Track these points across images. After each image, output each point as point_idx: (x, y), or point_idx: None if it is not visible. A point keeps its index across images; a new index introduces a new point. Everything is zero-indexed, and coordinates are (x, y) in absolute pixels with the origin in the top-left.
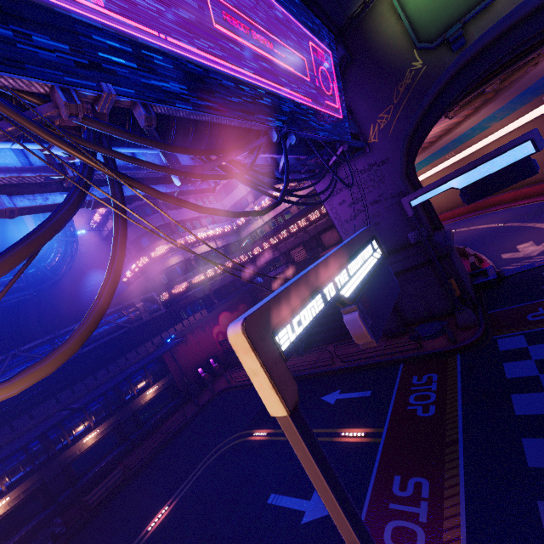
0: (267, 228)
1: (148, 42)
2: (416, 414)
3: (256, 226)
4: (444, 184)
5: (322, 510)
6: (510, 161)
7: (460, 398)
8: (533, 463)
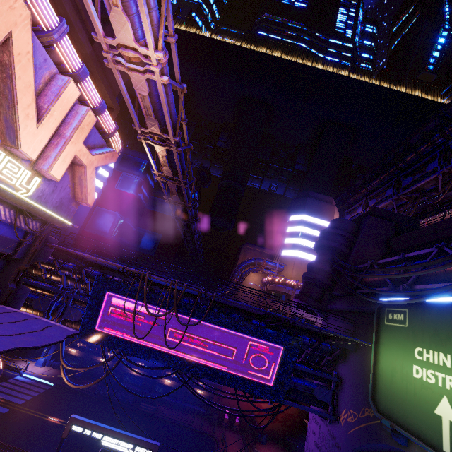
0: None
1: (135, 342)
2: None
3: None
4: None
5: None
6: None
7: None
8: None
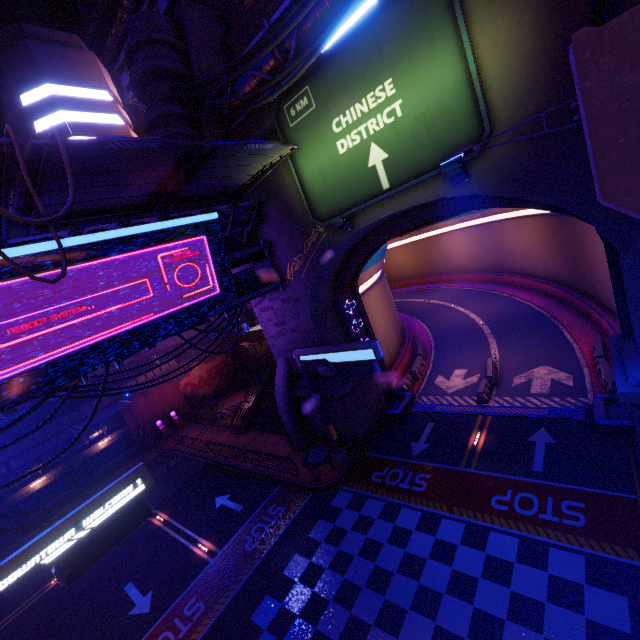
0: None
1: None
2: (245, 545)
3: None
4: (321, 354)
5: (144, 608)
6: (361, 357)
7: (274, 542)
8: (254, 617)
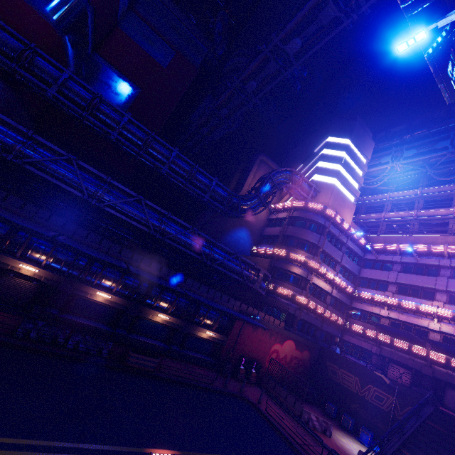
0: (385, 322)
1: None
2: None
3: (376, 310)
4: None
5: None
6: None
7: None
8: None
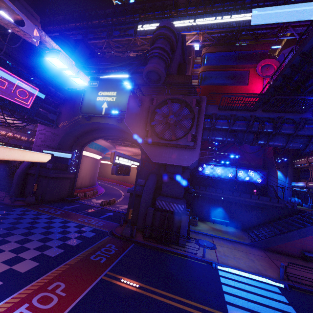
0: None
1: None
2: None
3: None
4: (53, 151)
5: None
6: (66, 156)
7: None
8: None
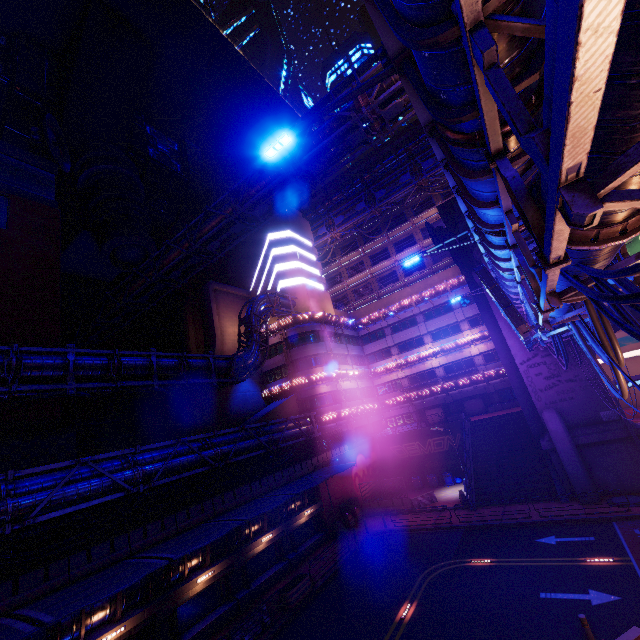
0: (405, 381)
1: None
2: None
3: (394, 377)
4: None
5: (608, 598)
6: None
7: None
8: None
